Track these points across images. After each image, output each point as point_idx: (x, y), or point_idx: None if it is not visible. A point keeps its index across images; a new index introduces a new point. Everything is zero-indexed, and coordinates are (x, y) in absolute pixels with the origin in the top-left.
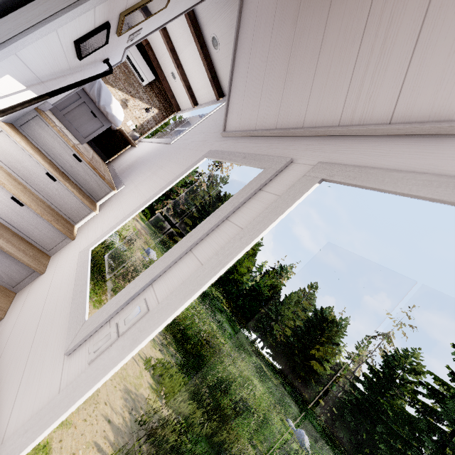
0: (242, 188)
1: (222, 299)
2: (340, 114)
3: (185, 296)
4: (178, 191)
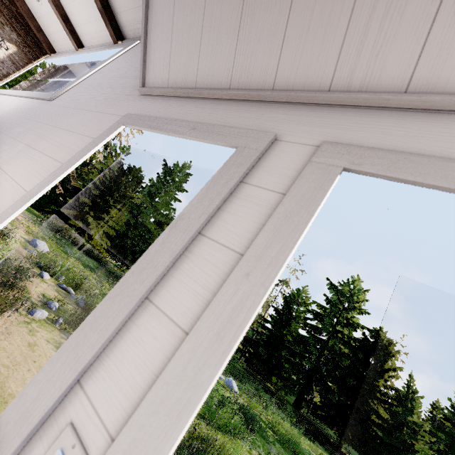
0: (210, 179)
1: None
2: (331, 75)
3: (174, 419)
4: None
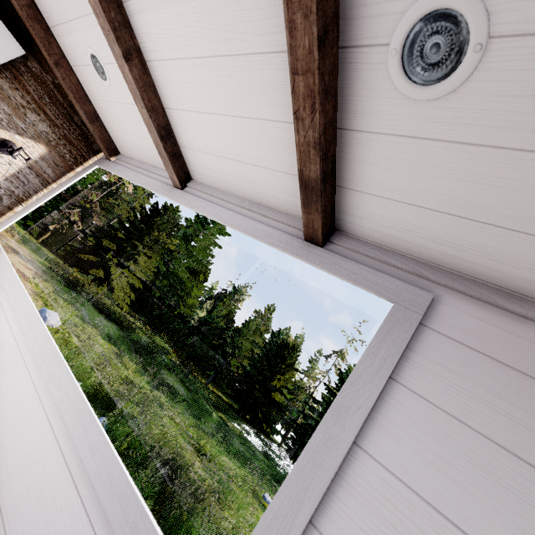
0: None
1: (168, 350)
2: None
3: None
4: (88, 196)
